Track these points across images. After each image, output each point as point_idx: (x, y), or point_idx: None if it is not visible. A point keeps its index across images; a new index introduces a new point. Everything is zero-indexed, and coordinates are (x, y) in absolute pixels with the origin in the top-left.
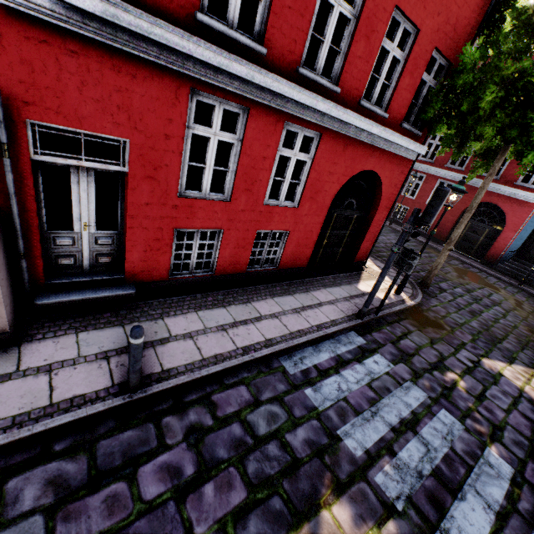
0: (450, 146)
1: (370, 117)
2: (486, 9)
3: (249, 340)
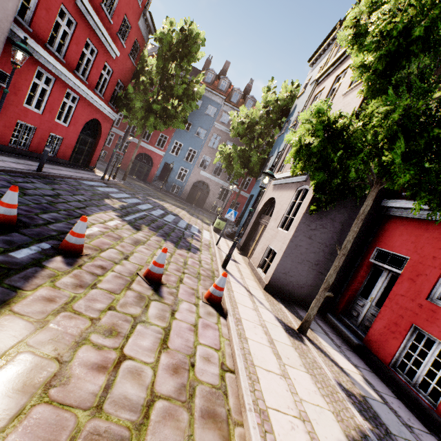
0: (128, 119)
1: (98, 97)
2: (134, 72)
3: (65, 173)
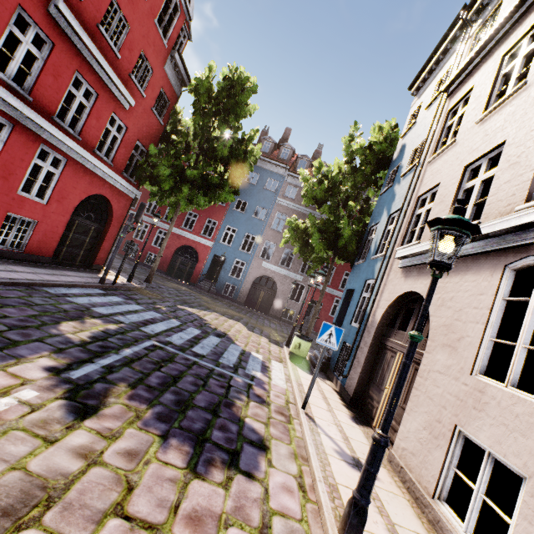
0: (156, 197)
1: (102, 162)
2: (163, 133)
3: (13, 276)
